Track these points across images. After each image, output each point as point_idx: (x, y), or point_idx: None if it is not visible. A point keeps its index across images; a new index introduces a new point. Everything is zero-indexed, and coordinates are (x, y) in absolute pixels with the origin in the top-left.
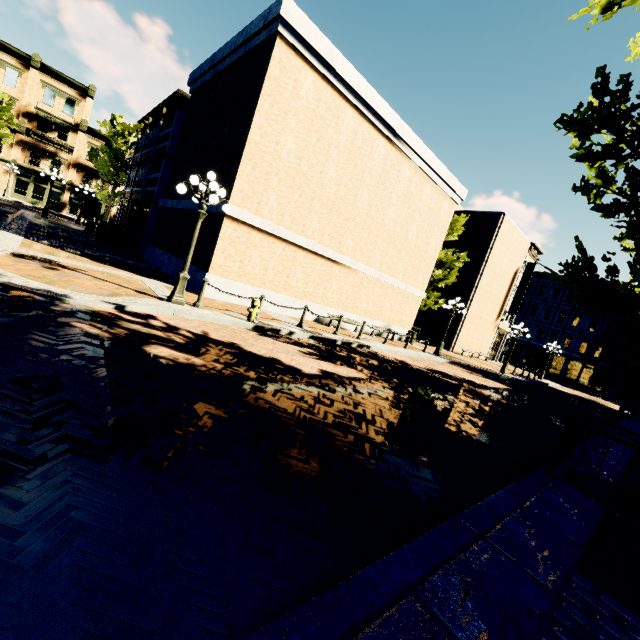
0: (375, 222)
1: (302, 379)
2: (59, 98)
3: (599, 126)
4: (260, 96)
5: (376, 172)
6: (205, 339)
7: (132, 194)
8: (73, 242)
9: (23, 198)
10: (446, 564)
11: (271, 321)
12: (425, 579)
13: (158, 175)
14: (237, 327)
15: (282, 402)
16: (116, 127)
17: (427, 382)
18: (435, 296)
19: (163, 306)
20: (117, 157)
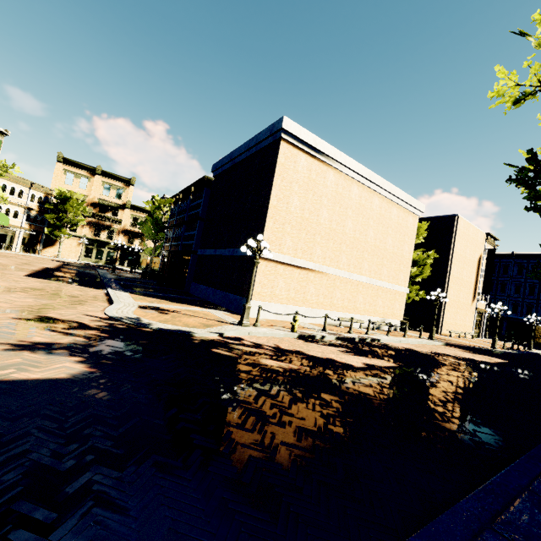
0: (360, 242)
1: (359, 371)
2: (112, 190)
3: (539, 182)
4: (274, 177)
5: (355, 207)
6: (281, 350)
7: (171, 247)
8: (147, 289)
9: (89, 260)
10: (538, 477)
11: (303, 329)
12: (530, 484)
13: (193, 232)
14: (288, 338)
15: (362, 389)
16: (155, 203)
17: (440, 364)
18: (415, 289)
19: (241, 330)
20: (157, 223)
